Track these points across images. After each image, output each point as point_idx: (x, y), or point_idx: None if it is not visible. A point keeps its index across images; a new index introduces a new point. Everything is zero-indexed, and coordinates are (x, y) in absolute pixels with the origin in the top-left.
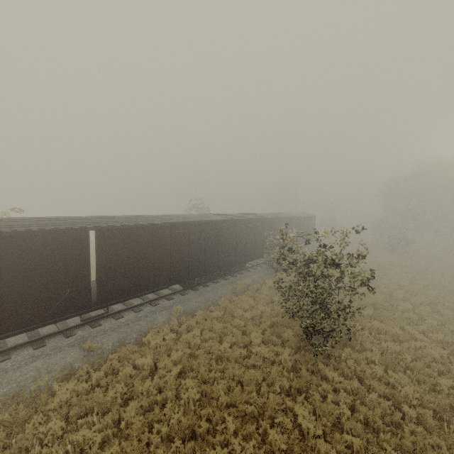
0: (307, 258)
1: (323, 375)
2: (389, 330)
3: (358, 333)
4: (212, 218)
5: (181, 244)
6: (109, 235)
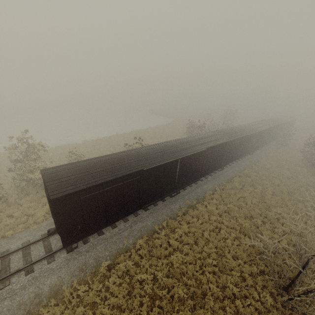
0: None
1: None
2: None
3: None
4: (272, 125)
5: (265, 135)
6: (258, 133)
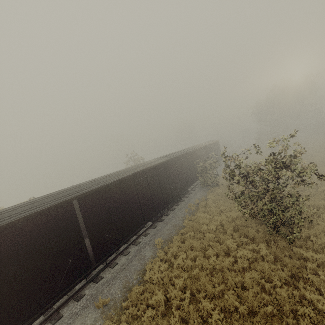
0: (249, 169)
1: (299, 257)
2: (319, 205)
3: (315, 215)
4: (158, 162)
5: (144, 188)
6: (89, 199)
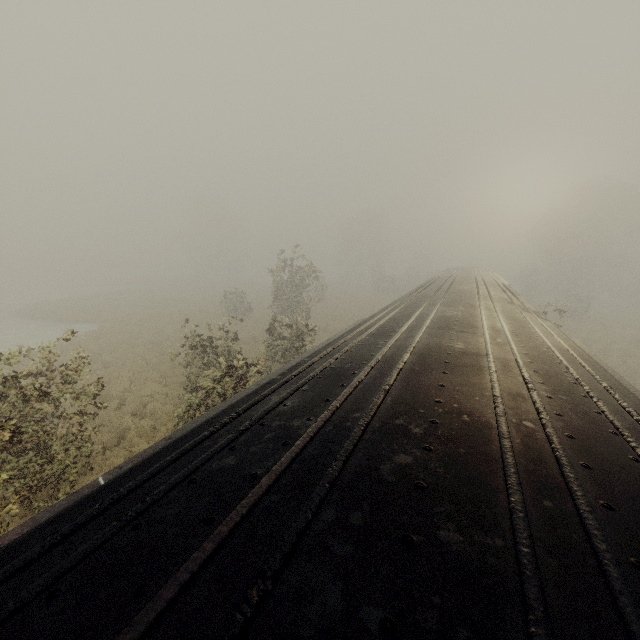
0: None
1: None
2: None
3: None
4: (522, 302)
5: None
6: None
